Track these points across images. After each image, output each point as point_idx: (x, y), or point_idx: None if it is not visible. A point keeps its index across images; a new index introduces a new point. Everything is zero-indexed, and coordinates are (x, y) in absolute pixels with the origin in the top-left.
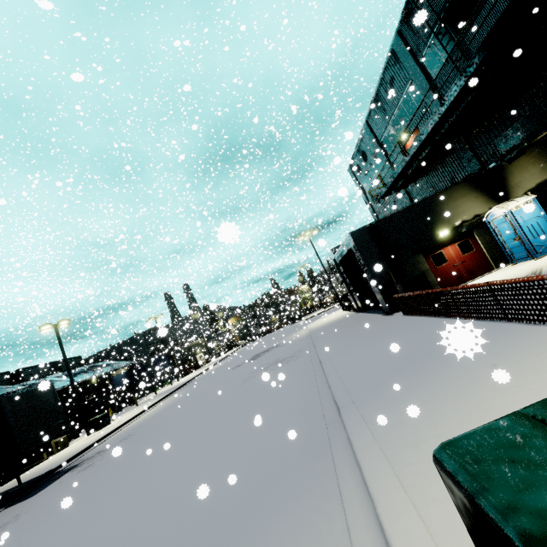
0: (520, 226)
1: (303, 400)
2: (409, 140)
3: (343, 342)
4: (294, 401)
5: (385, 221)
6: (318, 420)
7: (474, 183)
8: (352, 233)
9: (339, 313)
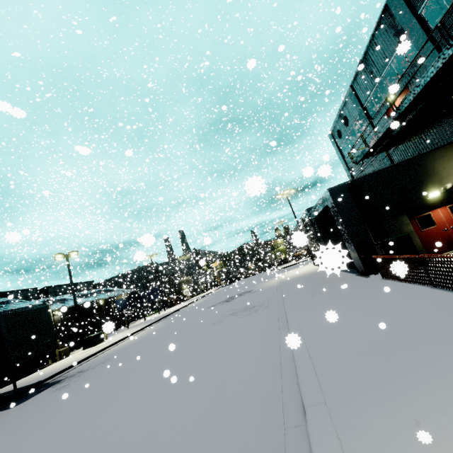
0: None
1: (262, 368)
2: (397, 101)
3: (312, 300)
4: (252, 365)
5: (367, 179)
6: (275, 411)
7: None
8: (330, 189)
9: (310, 267)
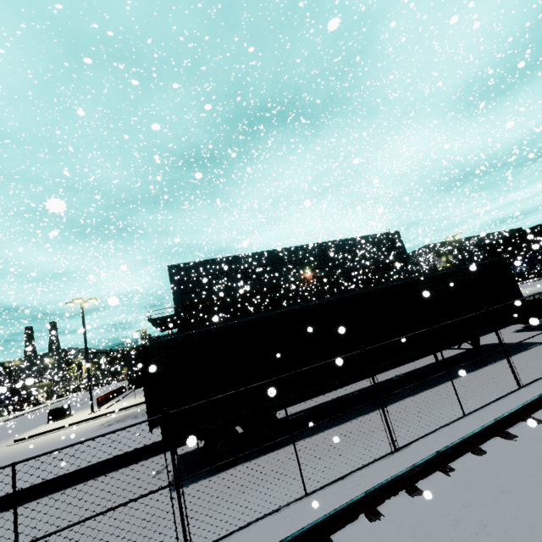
0: None
1: None
2: None
3: None
4: None
5: None
6: None
7: None
8: (126, 355)
9: None
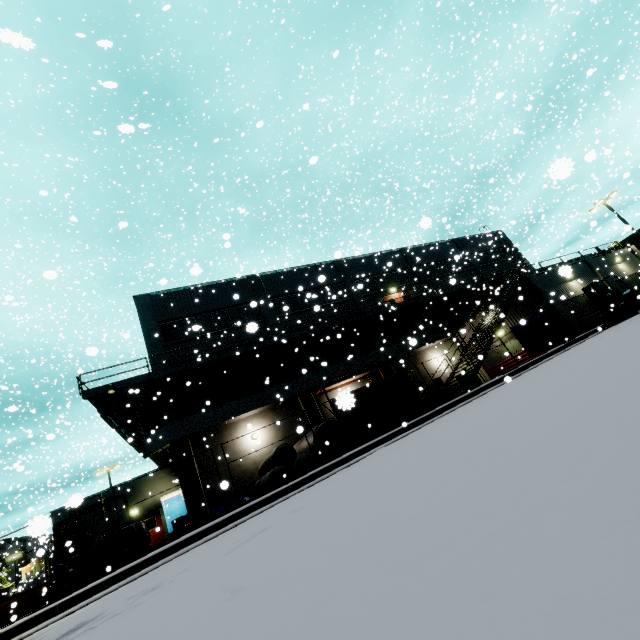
0: (167, 516)
1: None
2: None
3: None
4: None
5: (90, 500)
6: None
7: (172, 468)
8: (53, 512)
9: None
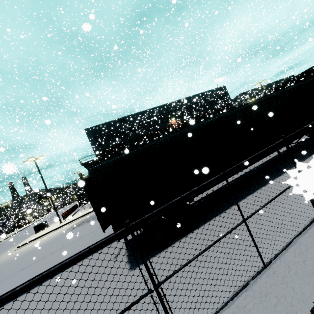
0: None
1: None
2: None
3: None
4: None
5: None
6: None
7: None
8: (72, 187)
9: None
